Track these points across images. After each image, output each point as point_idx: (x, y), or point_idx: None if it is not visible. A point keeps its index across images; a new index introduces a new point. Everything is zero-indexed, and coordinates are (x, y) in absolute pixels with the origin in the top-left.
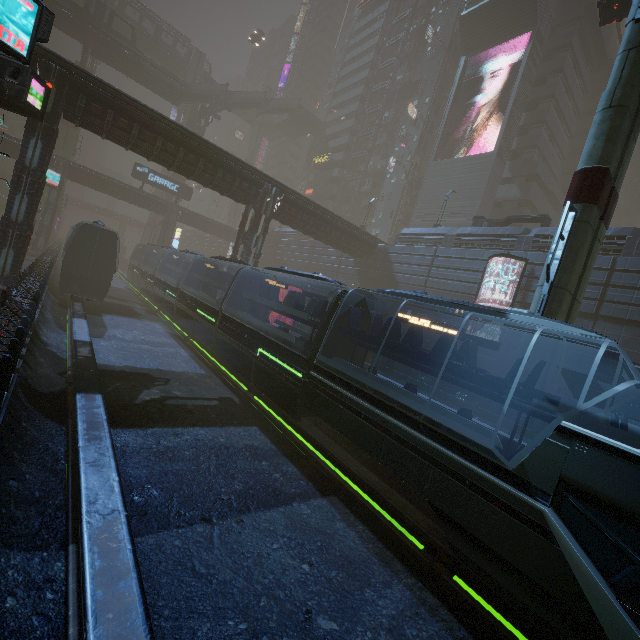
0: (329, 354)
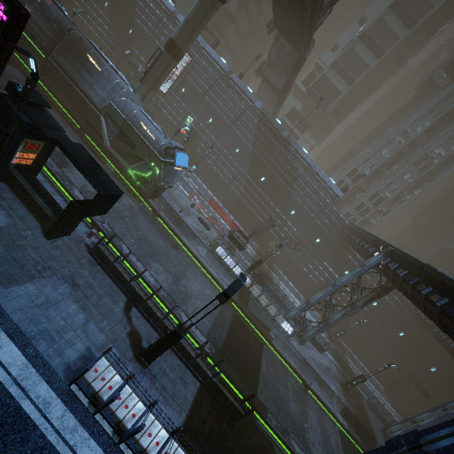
0: (60, 54)
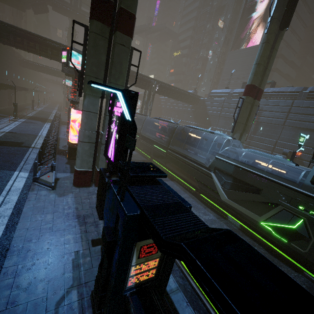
0: (173, 145)
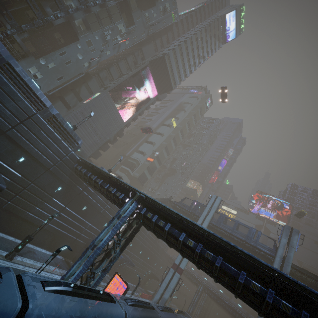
0: None
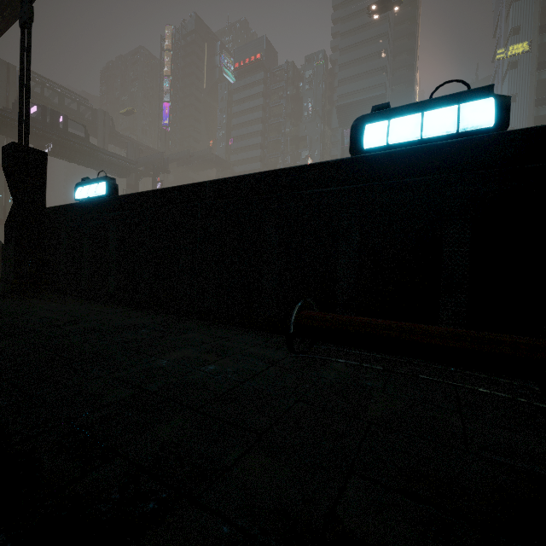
0: None
